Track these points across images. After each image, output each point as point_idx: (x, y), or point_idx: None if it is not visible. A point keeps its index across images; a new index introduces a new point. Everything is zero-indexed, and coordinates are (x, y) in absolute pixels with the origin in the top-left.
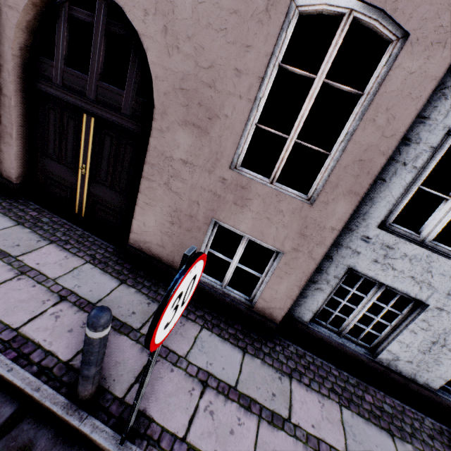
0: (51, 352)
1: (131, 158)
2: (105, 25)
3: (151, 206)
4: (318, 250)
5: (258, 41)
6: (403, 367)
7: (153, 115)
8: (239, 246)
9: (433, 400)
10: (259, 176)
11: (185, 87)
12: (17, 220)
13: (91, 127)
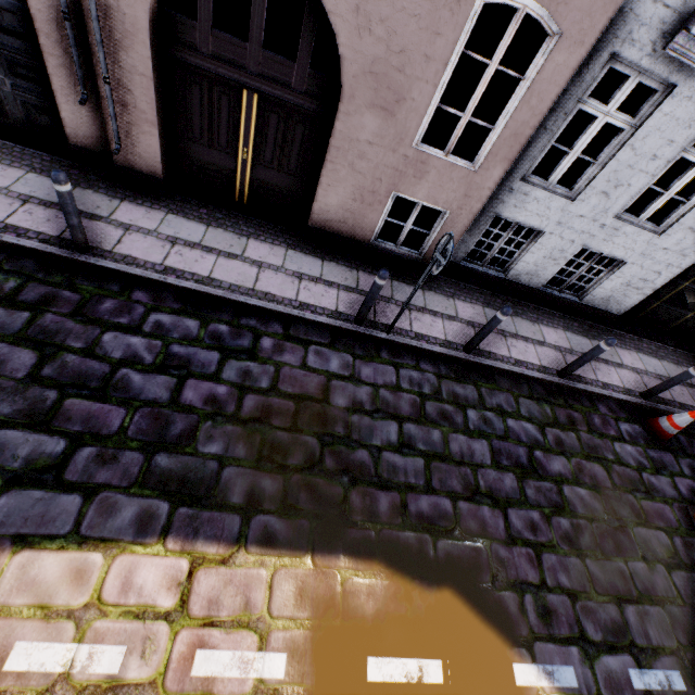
0: (324, 308)
1: (302, 137)
2: None
3: (334, 187)
4: (477, 206)
5: (448, 30)
6: (522, 278)
7: (339, 99)
8: (414, 212)
9: (537, 295)
10: (437, 151)
11: (375, 71)
12: (202, 222)
13: (254, 105)
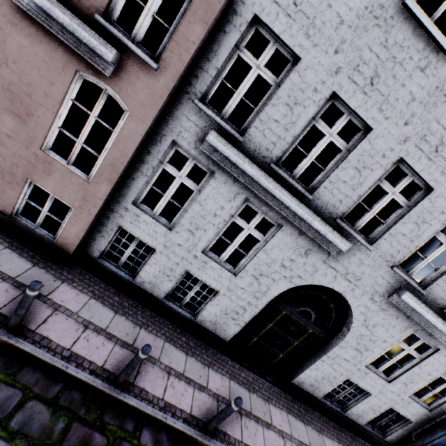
0: None
1: None
2: None
3: None
4: (93, 210)
5: (59, 83)
6: (147, 286)
7: None
8: (48, 201)
9: (160, 305)
10: (60, 159)
11: (12, 89)
12: None
13: None
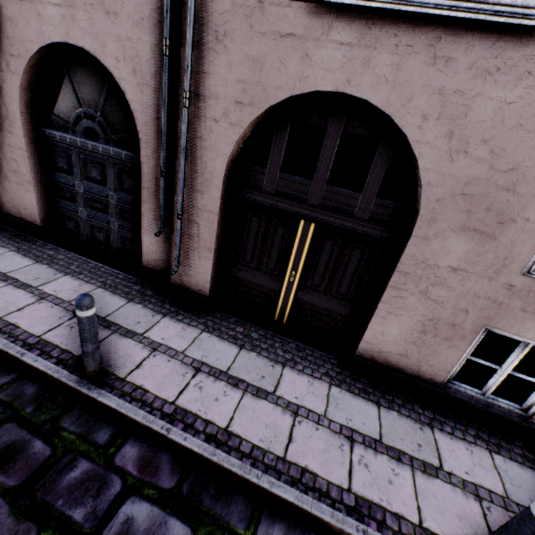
0: (397, 514)
1: (358, 261)
2: (342, 127)
3: (396, 315)
4: None
5: None
6: None
7: (415, 223)
8: (517, 353)
9: None
10: None
11: (469, 191)
12: (235, 342)
13: (309, 232)
